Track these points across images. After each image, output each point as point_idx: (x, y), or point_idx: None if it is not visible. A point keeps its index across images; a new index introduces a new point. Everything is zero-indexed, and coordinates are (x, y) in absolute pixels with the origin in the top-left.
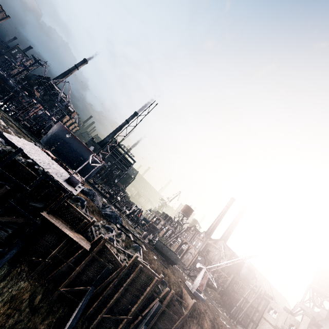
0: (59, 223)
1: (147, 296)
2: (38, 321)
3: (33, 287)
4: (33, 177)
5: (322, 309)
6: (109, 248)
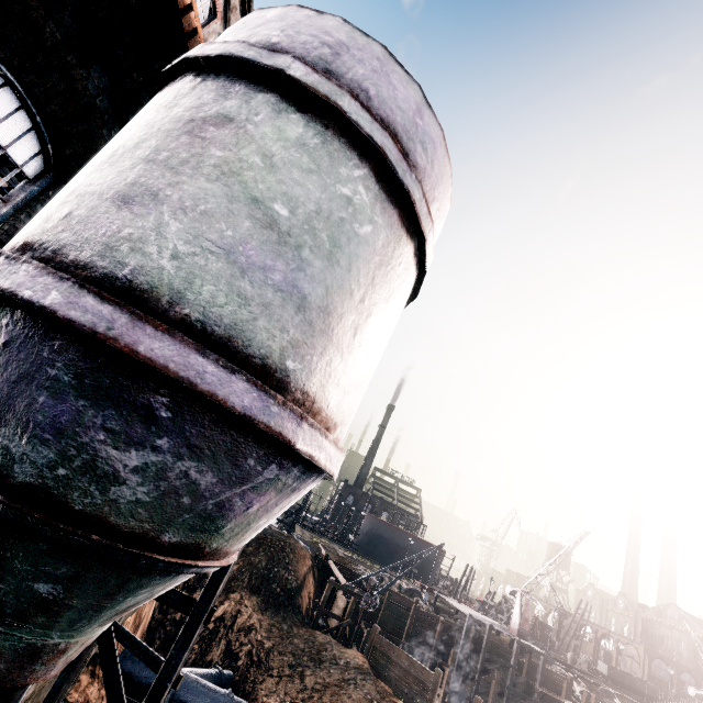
0: (553, 694)
1: None
2: None
3: None
4: (501, 647)
5: None
6: None
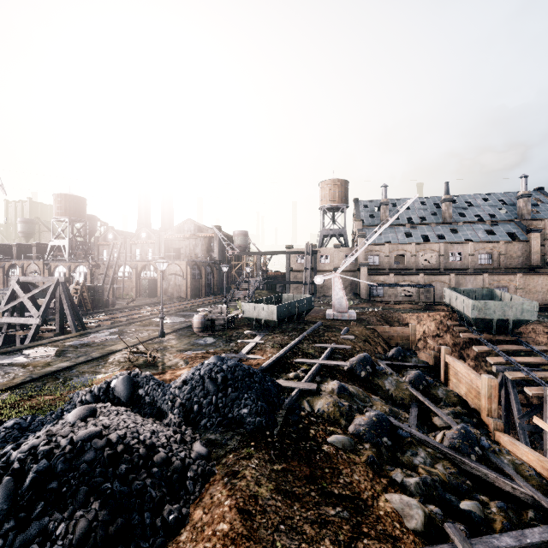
0: None
1: None
2: None
3: None
4: None
5: (357, 222)
6: None
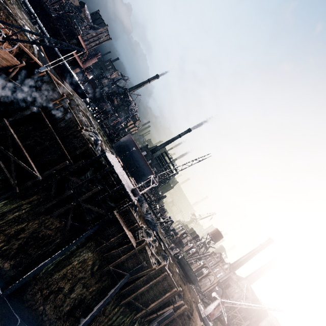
0: (121, 221)
1: (165, 300)
2: (93, 282)
3: (95, 258)
4: (114, 184)
5: None
6: (147, 250)
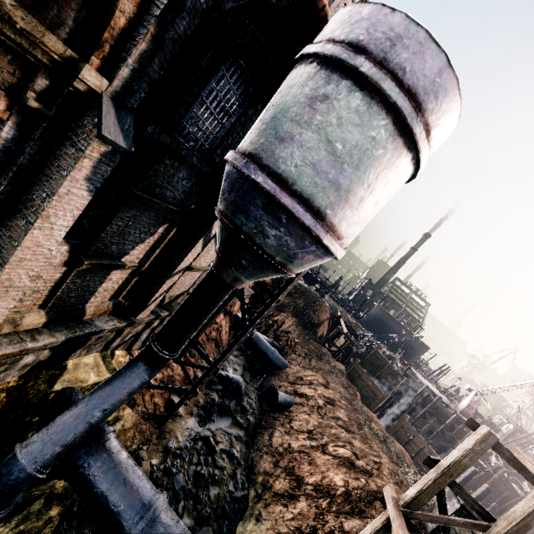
0: None
1: None
2: None
3: None
4: (443, 412)
5: None
6: (506, 477)
